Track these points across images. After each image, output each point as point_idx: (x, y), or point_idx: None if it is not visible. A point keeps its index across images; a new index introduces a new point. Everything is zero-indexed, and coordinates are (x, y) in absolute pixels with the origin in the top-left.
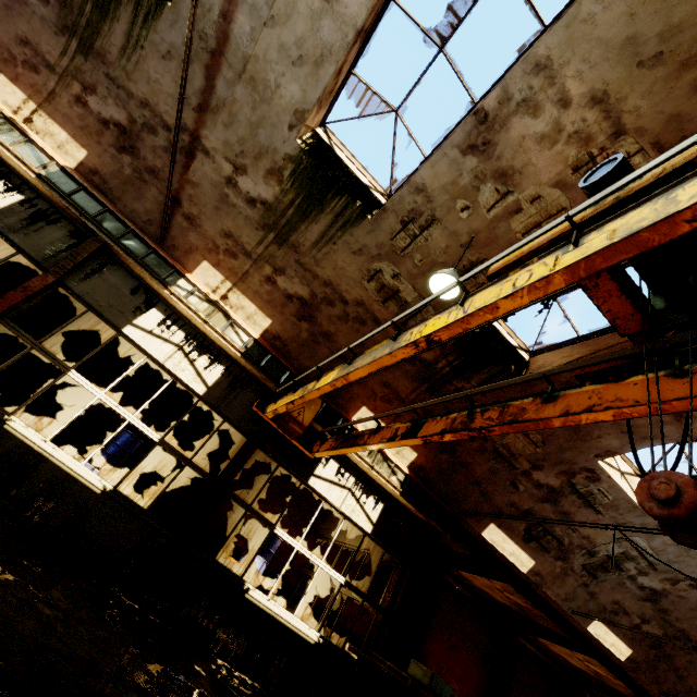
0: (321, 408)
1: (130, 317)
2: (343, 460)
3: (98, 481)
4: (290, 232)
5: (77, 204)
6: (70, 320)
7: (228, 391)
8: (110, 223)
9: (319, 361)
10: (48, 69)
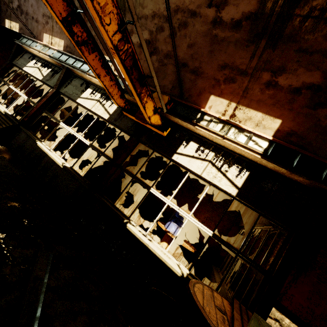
0: (174, 106)
1: (79, 95)
2: (202, 141)
3: (60, 162)
4: (124, 1)
5: (61, 60)
6: (62, 105)
7: (120, 114)
8: (70, 61)
9: (169, 77)
10: (49, 19)
